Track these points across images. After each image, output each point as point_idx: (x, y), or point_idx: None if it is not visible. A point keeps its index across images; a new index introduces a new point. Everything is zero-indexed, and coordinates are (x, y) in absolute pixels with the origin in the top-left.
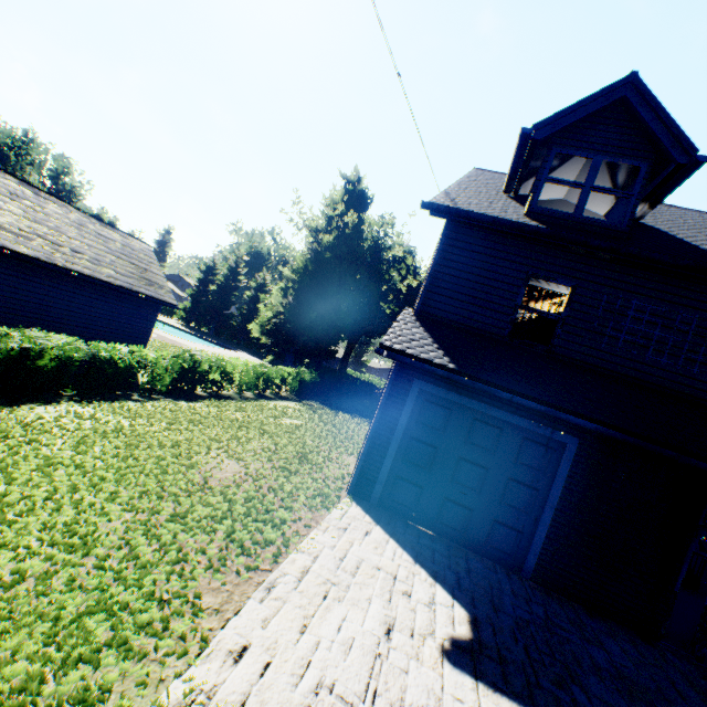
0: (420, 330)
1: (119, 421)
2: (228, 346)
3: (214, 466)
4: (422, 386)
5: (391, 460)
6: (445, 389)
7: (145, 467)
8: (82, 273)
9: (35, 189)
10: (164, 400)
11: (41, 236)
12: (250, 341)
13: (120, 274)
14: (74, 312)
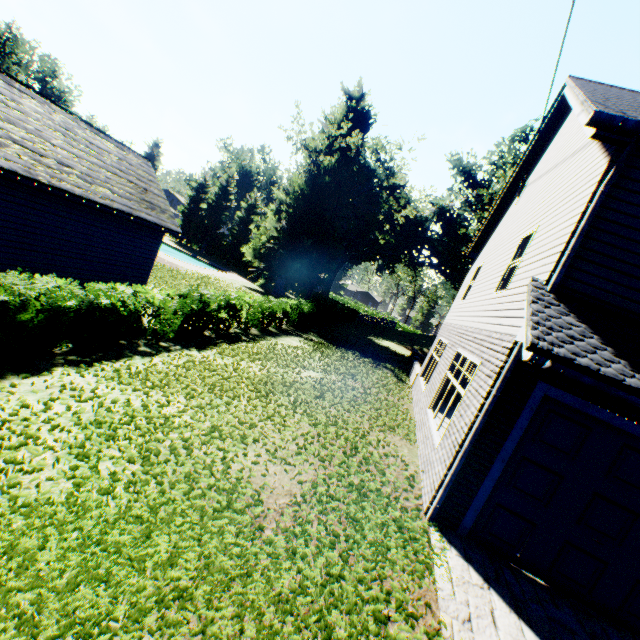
0: (573, 320)
1: (128, 399)
2: (219, 267)
3: (262, 487)
4: (549, 391)
5: (493, 484)
6: (586, 400)
7: (174, 508)
8: (71, 193)
9: (6, 76)
10: (173, 350)
11: (16, 142)
12: (239, 262)
13: (117, 195)
14: (65, 240)
